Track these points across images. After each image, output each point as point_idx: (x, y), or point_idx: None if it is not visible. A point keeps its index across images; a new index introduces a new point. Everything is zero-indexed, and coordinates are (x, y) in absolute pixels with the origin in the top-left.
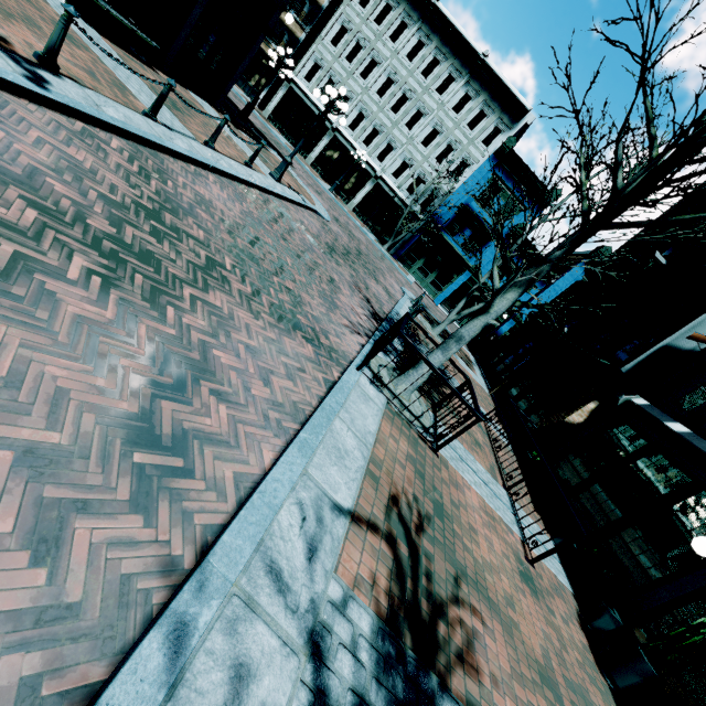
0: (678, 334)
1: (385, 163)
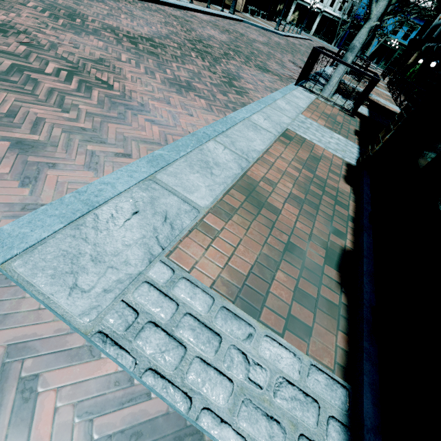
0: (438, 18)
1: (324, 2)
